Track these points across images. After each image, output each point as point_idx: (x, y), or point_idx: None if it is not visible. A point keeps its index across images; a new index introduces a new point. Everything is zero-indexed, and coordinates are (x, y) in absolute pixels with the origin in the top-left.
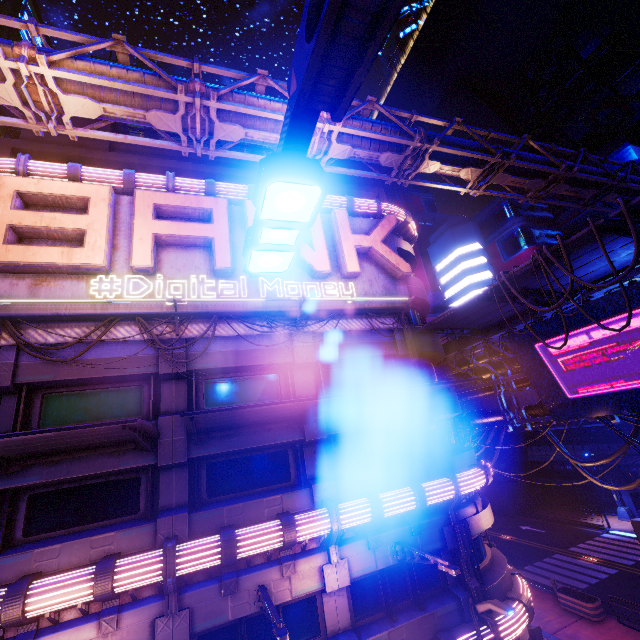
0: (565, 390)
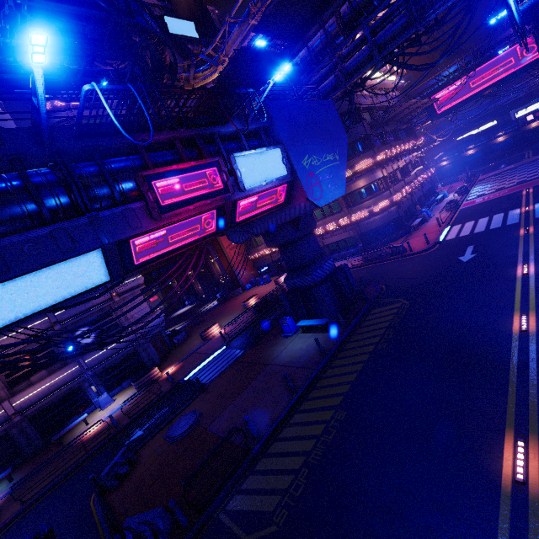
0: (438, 111)
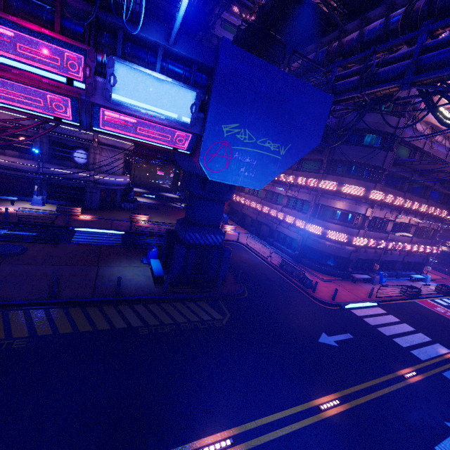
0: None
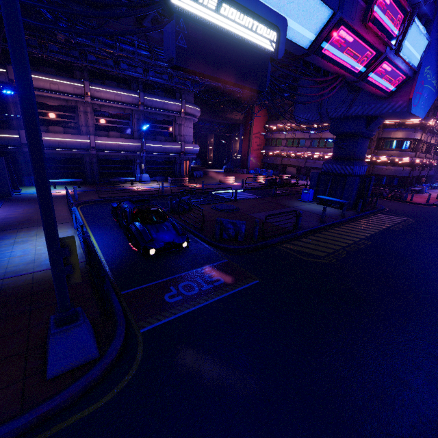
0: None
